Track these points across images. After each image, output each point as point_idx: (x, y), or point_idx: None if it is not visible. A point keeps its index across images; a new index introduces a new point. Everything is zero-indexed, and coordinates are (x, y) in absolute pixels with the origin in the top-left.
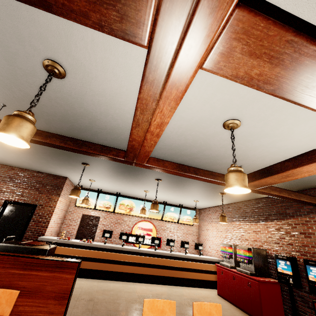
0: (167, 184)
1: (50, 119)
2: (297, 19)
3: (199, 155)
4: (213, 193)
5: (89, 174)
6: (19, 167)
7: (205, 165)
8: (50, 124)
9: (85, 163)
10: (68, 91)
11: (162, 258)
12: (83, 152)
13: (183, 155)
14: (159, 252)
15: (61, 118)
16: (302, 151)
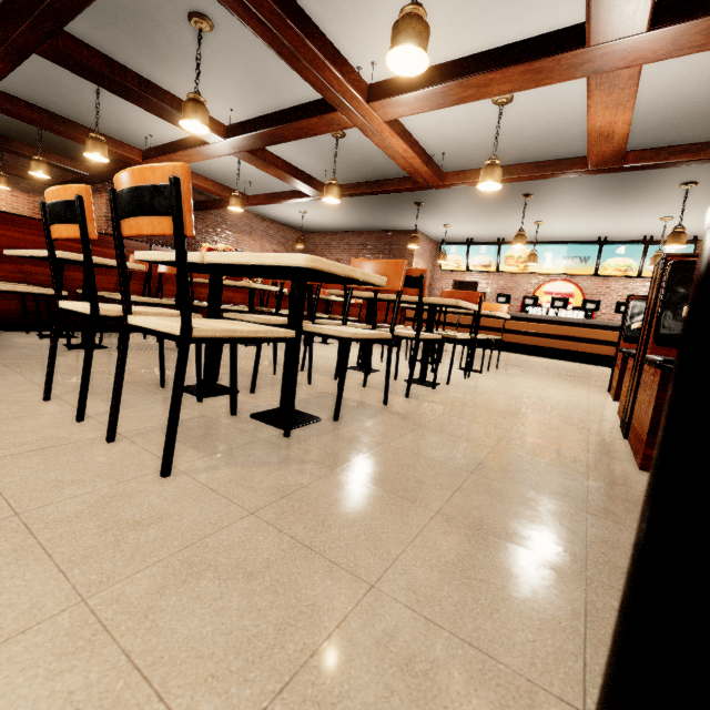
0: (552, 200)
1: (358, 168)
2: (403, 79)
3: (525, 141)
4: (667, 190)
5: (434, 216)
6: (367, 230)
7: (555, 149)
8: (360, 172)
9: (417, 203)
10: (354, 143)
11: (566, 326)
12: (387, 192)
13: (507, 150)
14: (559, 317)
15: (364, 164)
16: (665, 71)
